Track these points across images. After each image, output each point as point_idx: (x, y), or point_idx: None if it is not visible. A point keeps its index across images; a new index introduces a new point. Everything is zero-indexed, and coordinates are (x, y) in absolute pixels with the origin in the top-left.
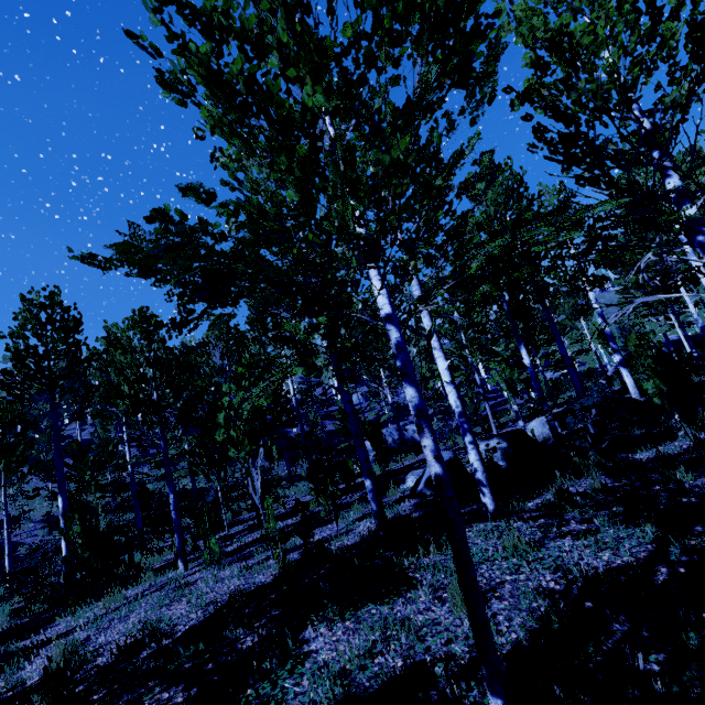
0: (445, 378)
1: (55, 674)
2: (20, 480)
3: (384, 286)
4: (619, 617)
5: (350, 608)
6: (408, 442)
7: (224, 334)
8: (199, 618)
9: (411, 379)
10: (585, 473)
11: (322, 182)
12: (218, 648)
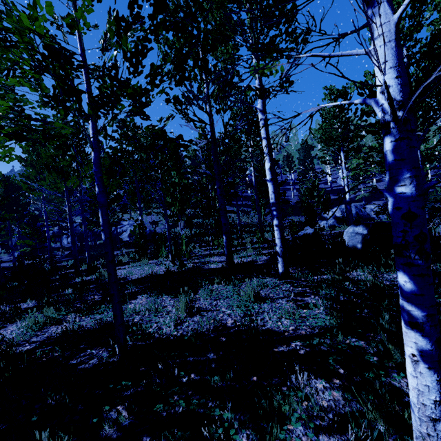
0: (267, 176)
1: (98, 279)
2: (144, 207)
3: (91, 121)
4: (214, 351)
5: (158, 293)
6: (362, 217)
7: (203, 138)
8: (139, 277)
9: (96, 183)
10: (393, 268)
11: (28, 56)
12: (123, 289)
